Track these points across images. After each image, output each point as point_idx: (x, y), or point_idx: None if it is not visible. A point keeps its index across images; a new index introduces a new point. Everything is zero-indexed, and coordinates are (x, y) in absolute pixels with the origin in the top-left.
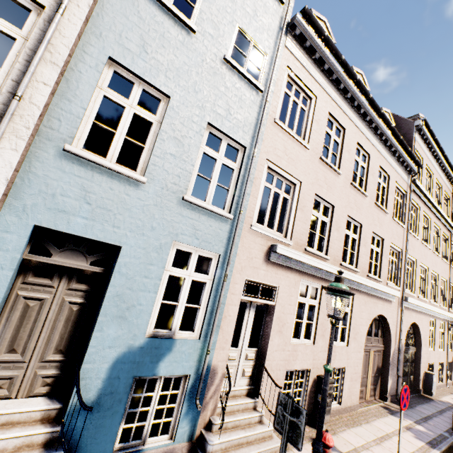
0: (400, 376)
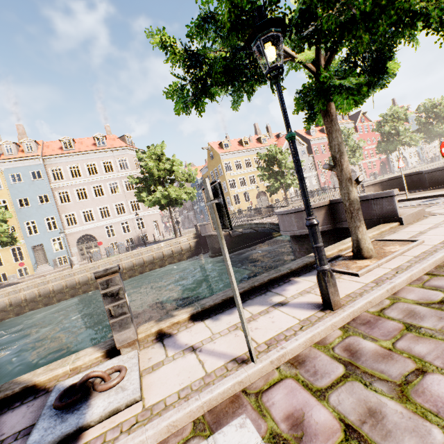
0: None
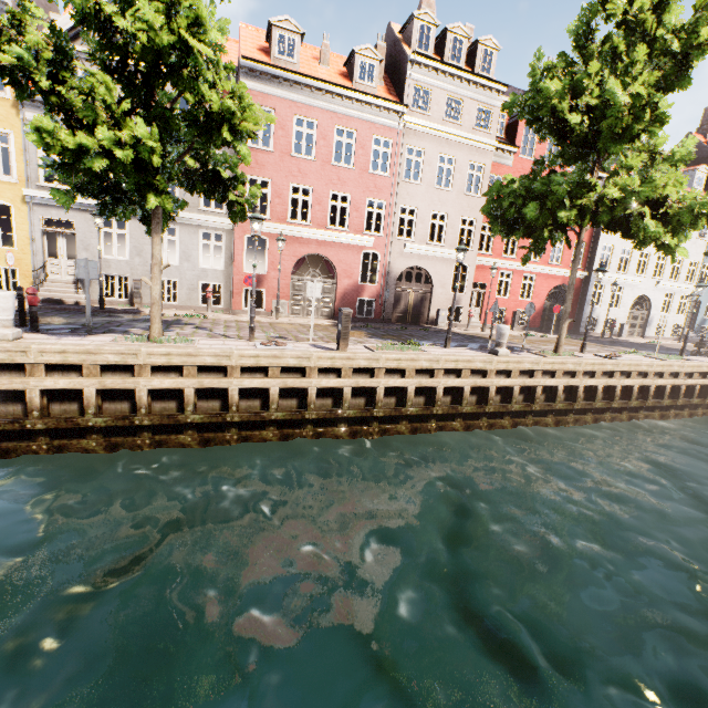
0: None
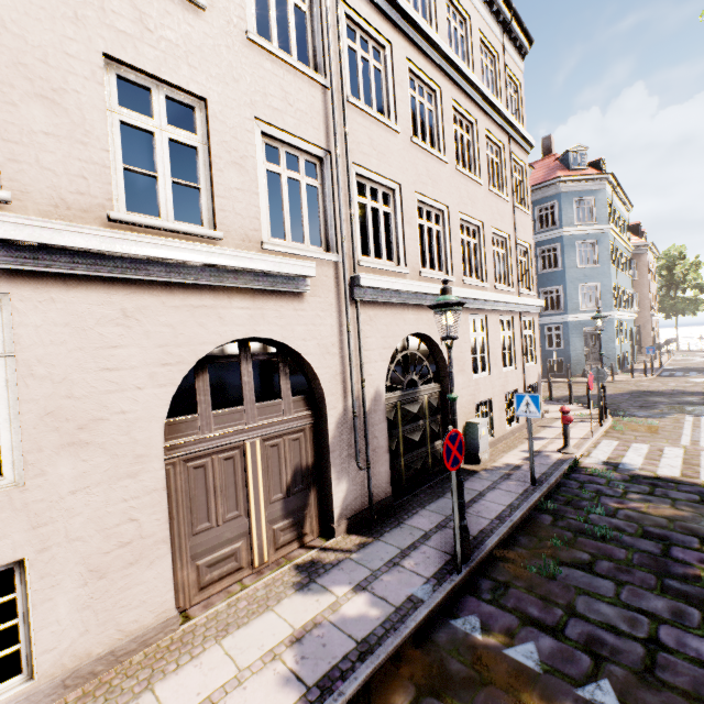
0: (363, 468)
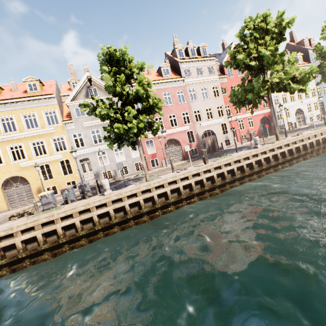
0: None
